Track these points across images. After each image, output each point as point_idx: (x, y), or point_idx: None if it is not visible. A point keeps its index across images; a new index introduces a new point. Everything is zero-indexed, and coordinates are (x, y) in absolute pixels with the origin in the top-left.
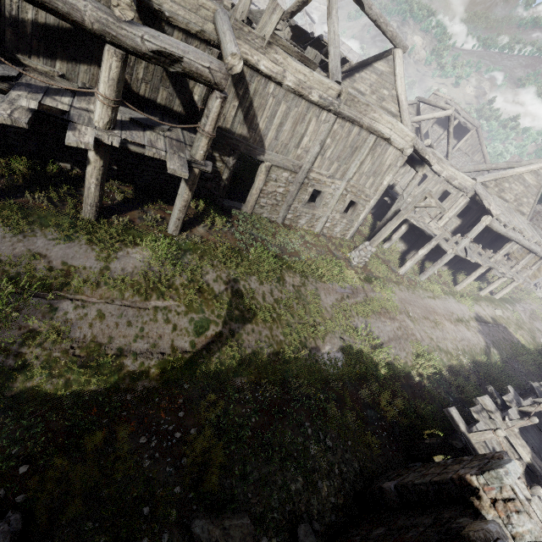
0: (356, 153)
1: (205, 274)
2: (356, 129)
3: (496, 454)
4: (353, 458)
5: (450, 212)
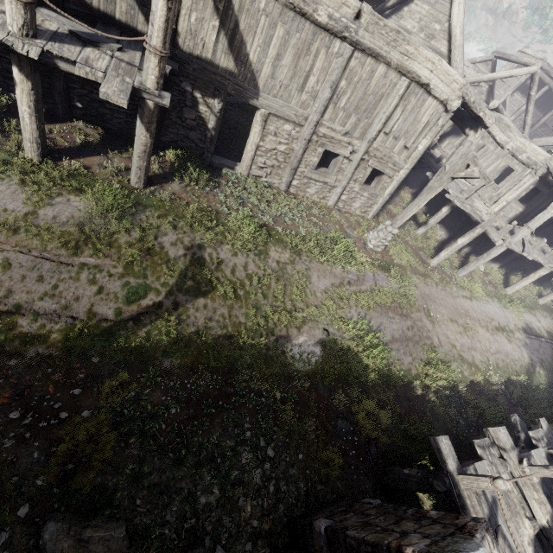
0: (381, 104)
1: (161, 235)
2: (381, 69)
3: (471, 522)
4: (300, 476)
5: (510, 194)
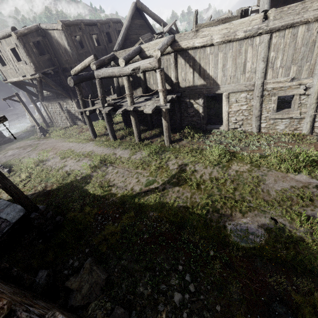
0: (316, 47)
1: (169, 161)
2: (301, 29)
3: None
4: None
5: None
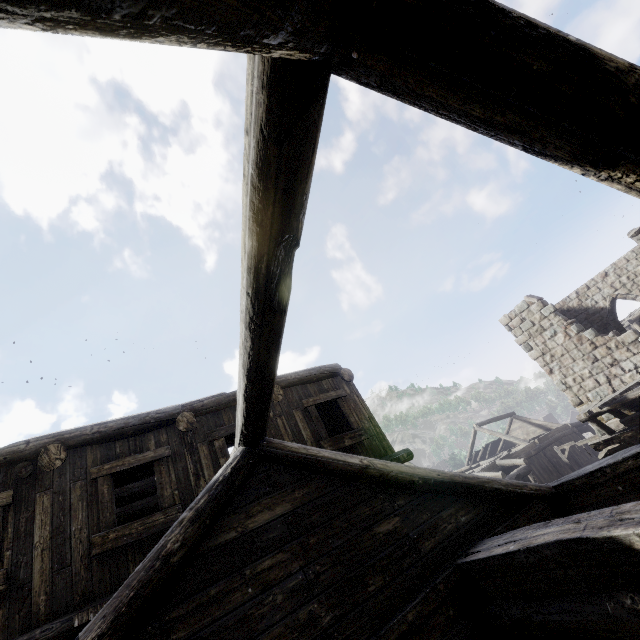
0: None
1: None
2: None
3: None
4: None
5: None
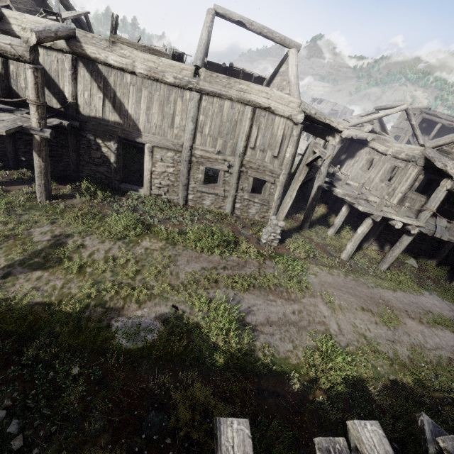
0: (238, 127)
1: (35, 227)
2: (227, 103)
3: None
4: None
5: (401, 185)
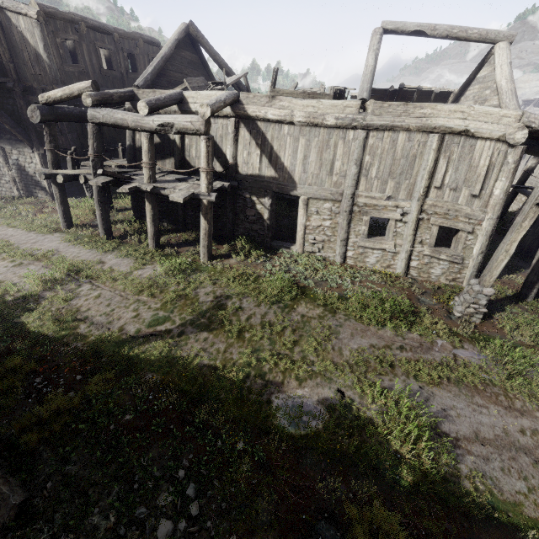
0: (417, 163)
1: (201, 287)
2: (402, 136)
3: None
4: None
5: None
